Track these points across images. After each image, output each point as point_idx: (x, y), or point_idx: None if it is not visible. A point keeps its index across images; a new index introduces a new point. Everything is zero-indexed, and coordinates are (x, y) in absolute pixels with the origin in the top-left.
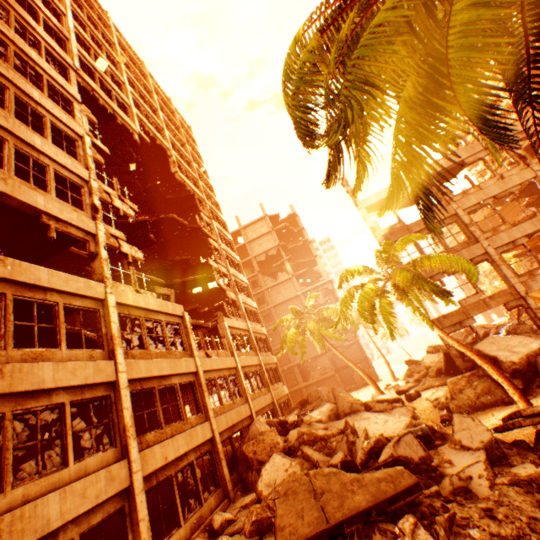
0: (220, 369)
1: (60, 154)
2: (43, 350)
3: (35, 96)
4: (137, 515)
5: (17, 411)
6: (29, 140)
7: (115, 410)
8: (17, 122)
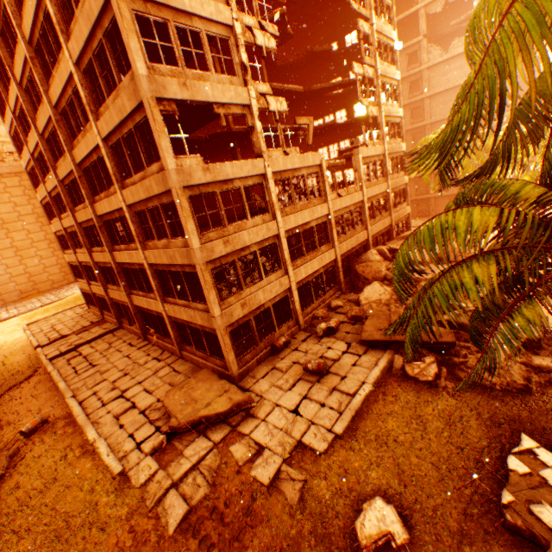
0: (347, 205)
1: (204, 3)
2: (240, 223)
3: None
4: (293, 299)
5: (238, 257)
6: (180, 6)
7: (279, 250)
8: None
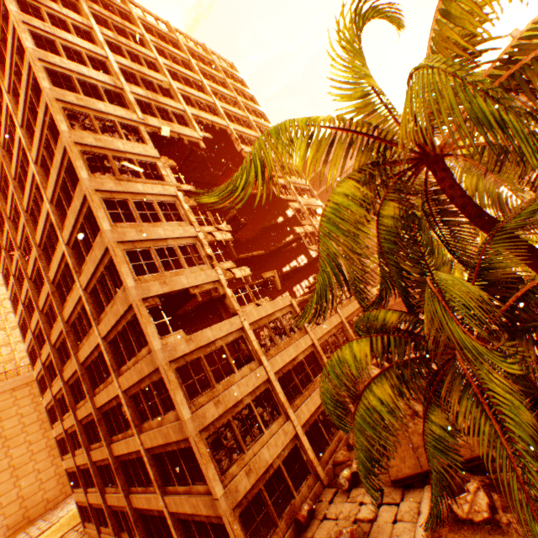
0: (329, 329)
1: (174, 230)
2: (228, 378)
3: (141, 189)
4: (304, 447)
5: (233, 415)
6: (157, 236)
7: (273, 394)
8: (146, 228)
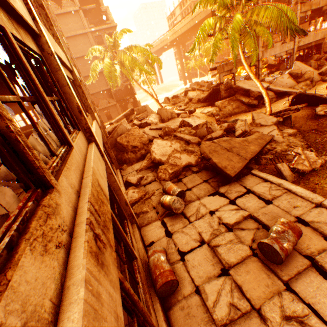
0: None
1: None
2: None
3: None
4: (117, 185)
5: None
6: None
7: (57, 84)
8: None
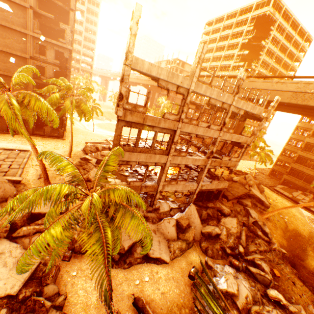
0: None
1: None
2: None
3: None
4: None
5: None
6: None
7: None
8: None
